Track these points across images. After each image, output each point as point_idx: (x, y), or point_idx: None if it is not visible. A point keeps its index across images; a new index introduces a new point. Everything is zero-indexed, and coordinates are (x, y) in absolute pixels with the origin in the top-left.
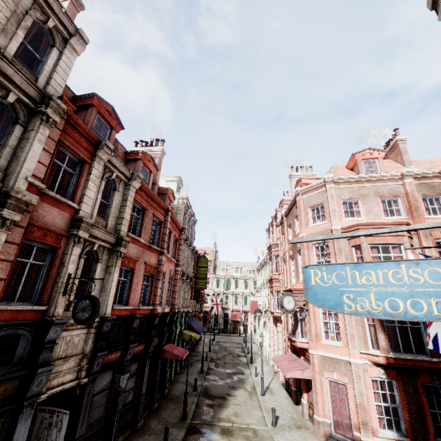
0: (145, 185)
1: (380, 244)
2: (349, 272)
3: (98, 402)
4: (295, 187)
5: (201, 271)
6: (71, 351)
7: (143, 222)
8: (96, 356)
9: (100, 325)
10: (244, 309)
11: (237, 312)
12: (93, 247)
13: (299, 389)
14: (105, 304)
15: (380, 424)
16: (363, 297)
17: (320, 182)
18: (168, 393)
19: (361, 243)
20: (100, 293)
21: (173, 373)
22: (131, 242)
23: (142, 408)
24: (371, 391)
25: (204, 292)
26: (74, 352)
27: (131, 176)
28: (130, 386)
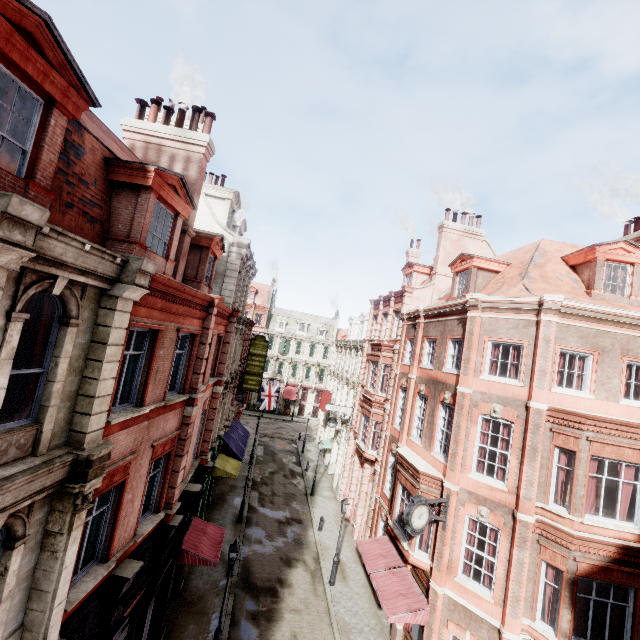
0: (160, 276)
1: (608, 457)
2: None
3: None
4: (454, 263)
5: (254, 362)
6: None
7: (152, 364)
8: None
9: None
10: (304, 385)
11: (293, 387)
12: None
13: None
14: (41, 631)
15: None
16: None
17: (530, 301)
18: (185, 587)
19: (578, 451)
20: (25, 604)
21: None
22: (119, 428)
23: None
24: None
25: None
26: None
27: (121, 268)
28: None
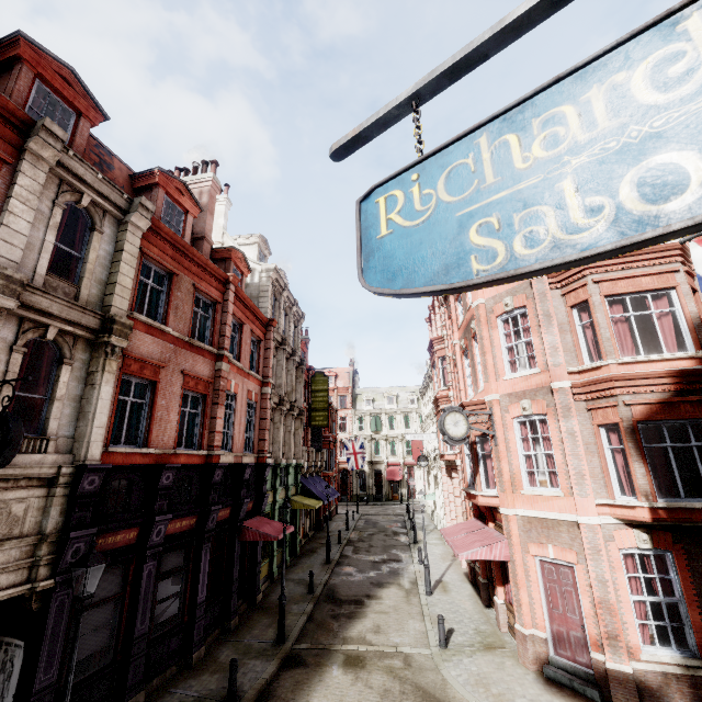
0: (165, 227)
1: (627, 294)
2: (488, 148)
3: (94, 621)
4: None
5: (318, 398)
6: (6, 530)
7: (171, 298)
8: (68, 538)
9: (76, 481)
10: (406, 462)
11: (395, 467)
12: (45, 333)
13: (491, 581)
14: (85, 441)
15: (643, 637)
16: (535, 204)
17: None
18: (263, 600)
19: (589, 297)
20: (75, 423)
21: (275, 566)
22: (145, 331)
23: (202, 628)
24: (623, 574)
25: (332, 435)
26: (14, 532)
27: (129, 205)
28: (171, 590)
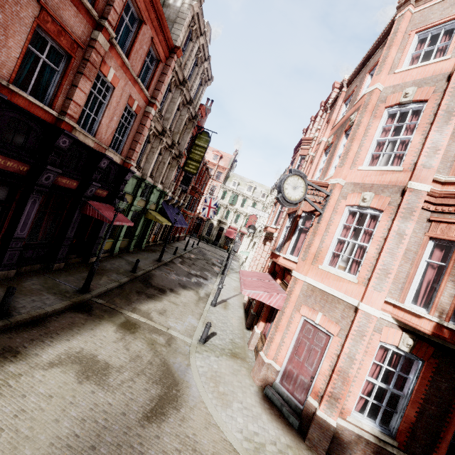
0: None
1: None
2: None
3: None
4: None
5: (197, 151)
6: None
7: None
8: None
9: None
10: (241, 230)
11: (233, 230)
12: None
13: (258, 315)
14: None
15: (356, 404)
16: None
17: None
18: None
19: None
20: None
21: (118, 246)
22: None
23: (17, 257)
24: (371, 360)
25: (199, 189)
26: None
27: None
28: None
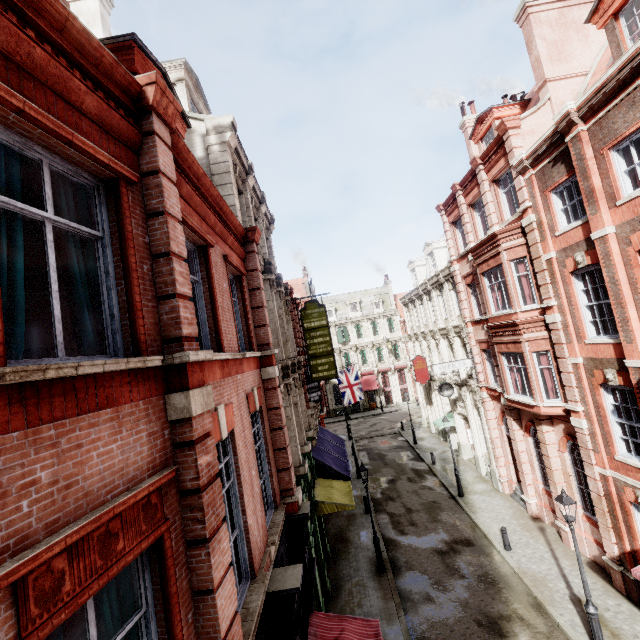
0: None
1: None
2: None
3: None
4: (598, 6)
5: (316, 339)
6: None
7: None
8: None
9: None
10: (380, 369)
11: (369, 376)
12: None
13: None
14: None
15: None
16: None
17: None
18: None
19: None
20: None
21: None
22: None
23: None
24: None
25: None
26: None
27: None
28: None
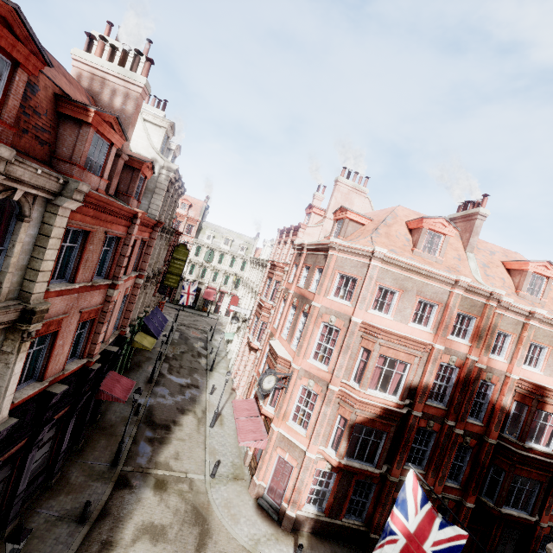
0: (92, 193)
1: (390, 356)
2: None
3: None
4: (336, 212)
5: (176, 265)
6: None
7: (83, 255)
8: None
9: None
10: (221, 289)
11: (212, 290)
12: None
13: None
14: None
15: (307, 499)
16: None
17: (368, 250)
18: (101, 418)
19: (373, 350)
20: None
21: None
22: (56, 295)
23: (61, 463)
24: (313, 478)
25: None
26: None
27: (63, 186)
28: (43, 452)
